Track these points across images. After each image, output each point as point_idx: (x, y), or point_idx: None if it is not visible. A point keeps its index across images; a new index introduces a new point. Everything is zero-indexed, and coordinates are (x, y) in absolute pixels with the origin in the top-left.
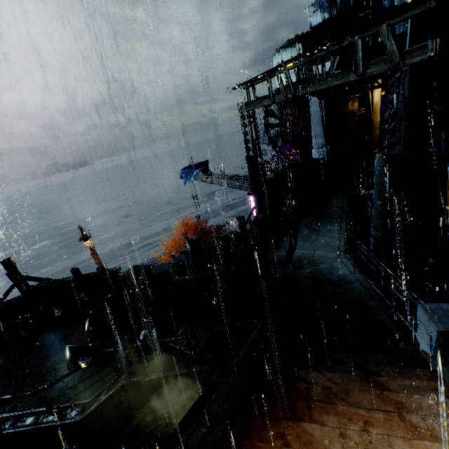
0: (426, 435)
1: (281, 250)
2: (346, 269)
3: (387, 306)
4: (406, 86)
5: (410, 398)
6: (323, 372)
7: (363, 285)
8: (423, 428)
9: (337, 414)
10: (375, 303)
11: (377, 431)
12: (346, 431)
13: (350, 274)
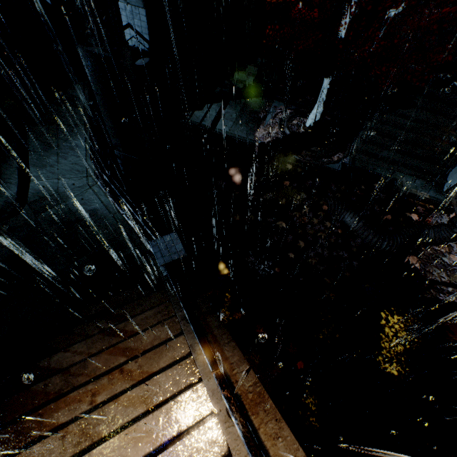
0: (137, 374)
1: (8, 186)
2: (99, 201)
3: (137, 236)
4: None
5: (135, 339)
6: (68, 349)
7: (115, 217)
8: (136, 369)
9: (69, 404)
10: (127, 236)
11: (103, 396)
12: (67, 429)
13: (103, 207)
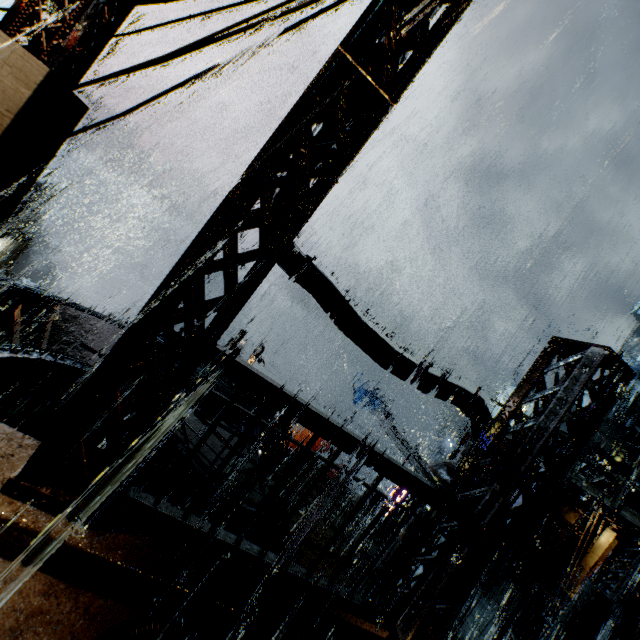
0: None
1: None
2: None
3: None
4: None
5: None
6: None
7: None
8: None
9: None
10: None
11: None
12: None
13: None
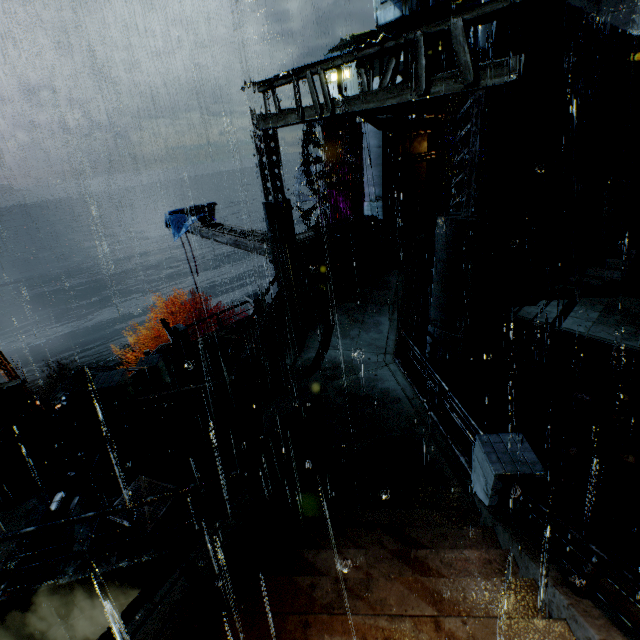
0: None
1: (308, 350)
2: (394, 380)
3: (440, 435)
4: (480, 121)
5: (452, 583)
6: (340, 550)
7: (412, 403)
8: (463, 638)
9: (347, 633)
10: (426, 430)
11: None
12: None
13: (398, 388)
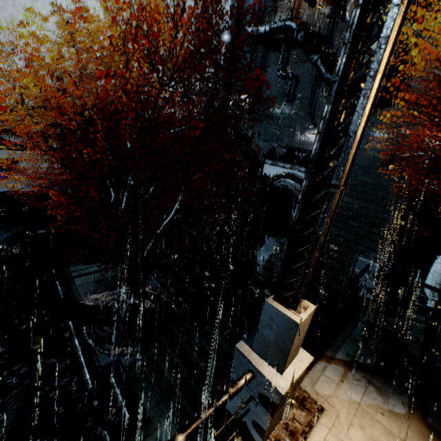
0: None
1: None
2: None
3: None
4: None
5: None
6: None
7: None
8: None
9: None
10: None
11: None
12: None
13: None
